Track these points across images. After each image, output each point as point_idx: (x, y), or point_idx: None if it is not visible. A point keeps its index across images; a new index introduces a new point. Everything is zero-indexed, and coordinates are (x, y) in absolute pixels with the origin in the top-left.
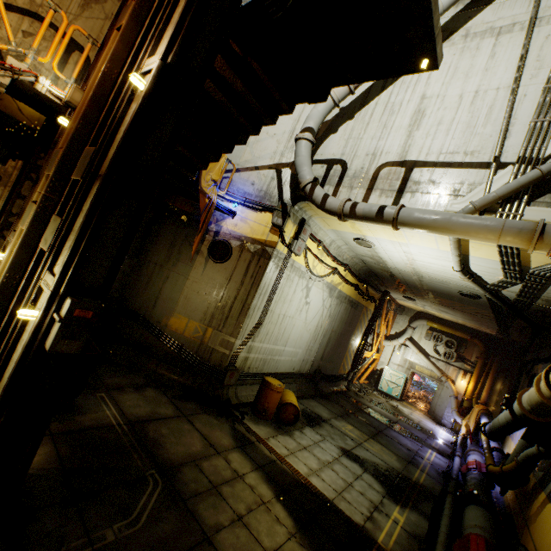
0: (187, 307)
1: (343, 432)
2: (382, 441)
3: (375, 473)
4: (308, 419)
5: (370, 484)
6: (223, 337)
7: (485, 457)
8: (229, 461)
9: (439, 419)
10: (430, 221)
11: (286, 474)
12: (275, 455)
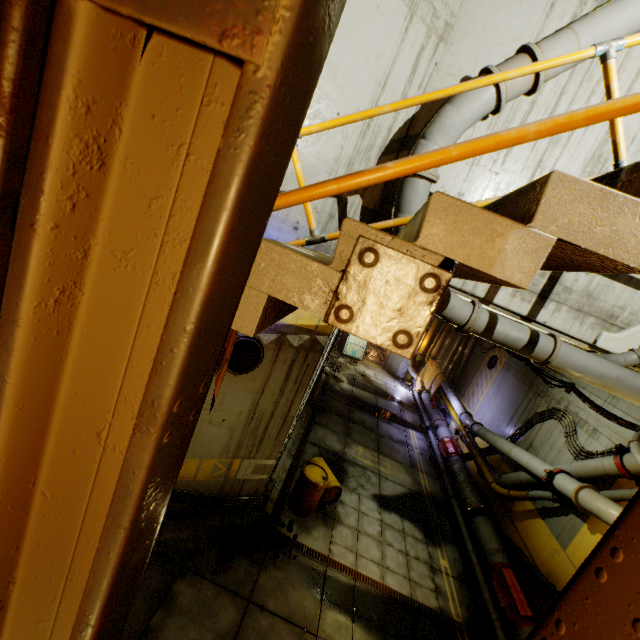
0: (194, 446)
1: (362, 466)
2: (386, 450)
3: (408, 513)
4: (333, 471)
5: (413, 535)
6: (257, 463)
7: (479, 464)
8: (332, 639)
9: (394, 372)
10: (592, 376)
11: (372, 599)
12: (350, 575)
